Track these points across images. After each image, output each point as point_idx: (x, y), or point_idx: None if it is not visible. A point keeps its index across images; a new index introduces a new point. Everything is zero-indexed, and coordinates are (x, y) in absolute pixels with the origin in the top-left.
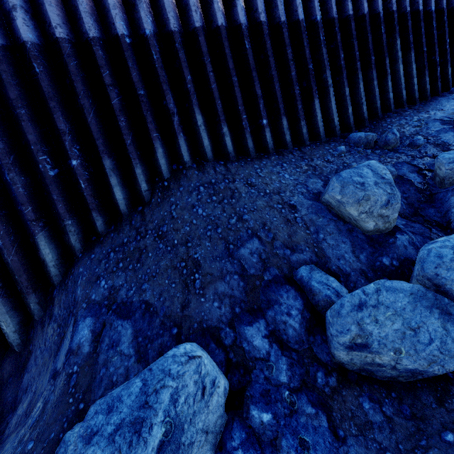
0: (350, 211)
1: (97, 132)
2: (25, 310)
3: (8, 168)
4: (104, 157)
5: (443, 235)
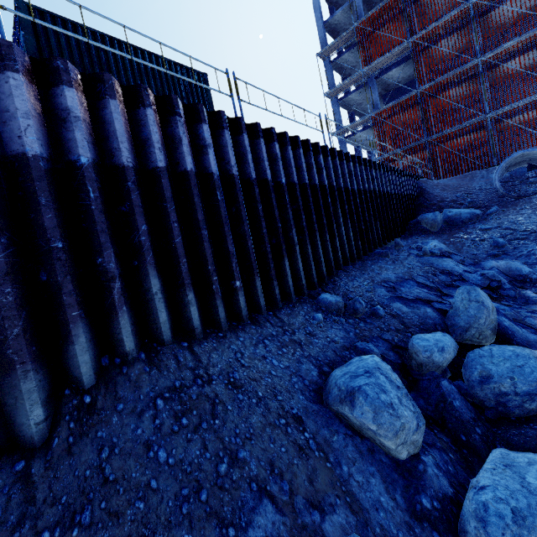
0: (383, 440)
1: None
2: None
3: None
4: None
5: (446, 438)
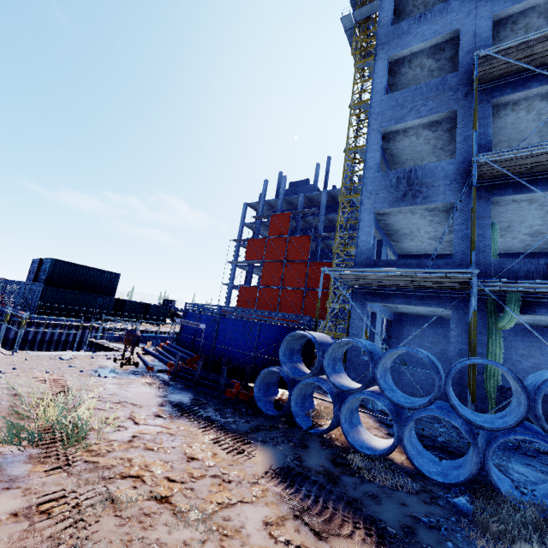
0: None
1: None
2: None
3: None
4: None
5: None
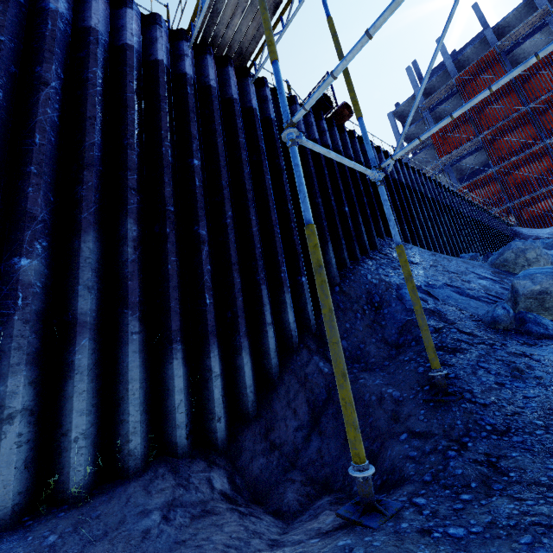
0: (529, 255)
1: (355, 199)
2: (312, 298)
3: (318, 195)
4: (359, 213)
5: None
